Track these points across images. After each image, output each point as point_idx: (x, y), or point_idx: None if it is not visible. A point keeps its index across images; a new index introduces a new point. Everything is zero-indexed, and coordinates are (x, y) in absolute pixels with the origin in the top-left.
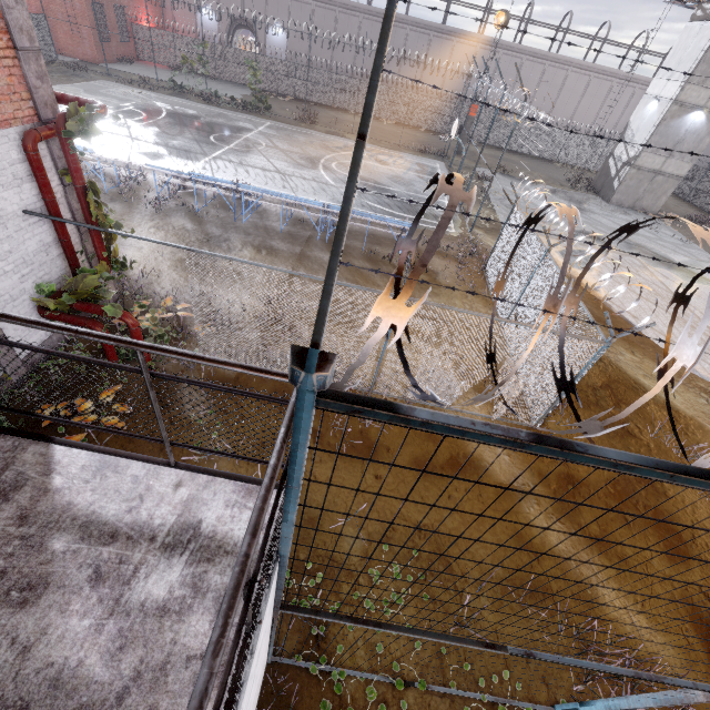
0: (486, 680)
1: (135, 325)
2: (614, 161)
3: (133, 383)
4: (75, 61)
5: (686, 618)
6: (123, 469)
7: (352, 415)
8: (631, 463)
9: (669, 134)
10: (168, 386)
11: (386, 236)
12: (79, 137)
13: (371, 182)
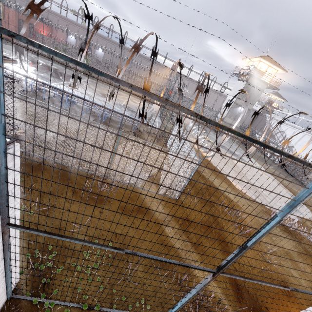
0: (133, 305)
1: None
2: (217, 118)
3: None
4: None
5: (226, 277)
6: None
7: (14, 43)
8: (117, 78)
9: (233, 112)
10: None
11: (129, 125)
12: None
13: (128, 107)
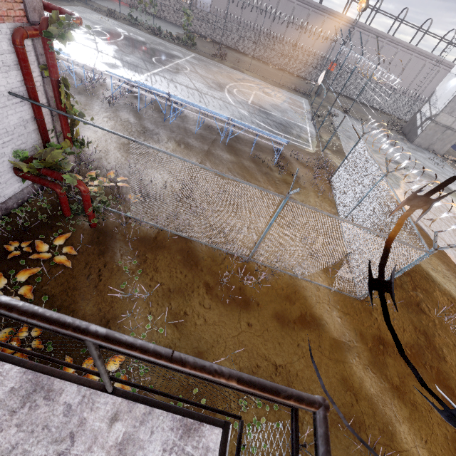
0: None
1: (86, 192)
2: (420, 115)
3: (80, 232)
4: None
5: (454, 454)
6: (56, 394)
7: None
8: None
9: None
10: (105, 237)
11: (266, 146)
12: (57, 38)
13: (259, 106)
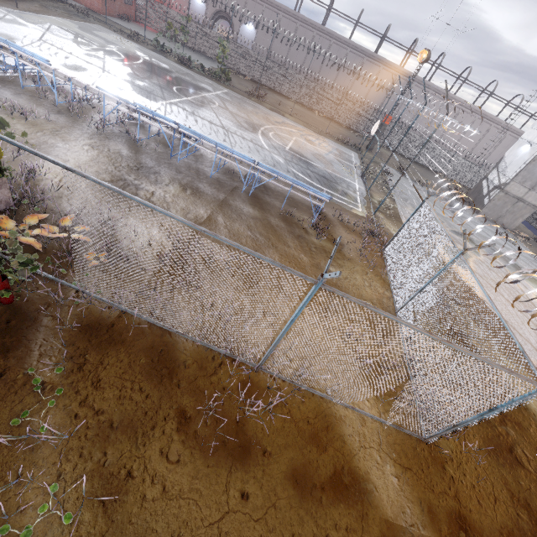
0: None
1: None
2: (487, 183)
3: None
4: (83, 7)
5: None
6: None
7: None
8: None
9: (535, 172)
10: (21, 322)
11: (303, 202)
12: None
13: (298, 154)
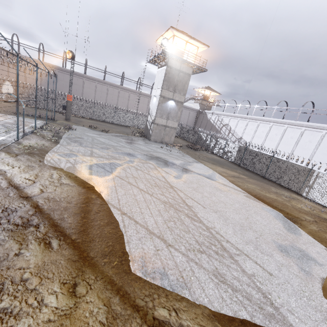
0: None
1: None
2: (148, 123)
3: None
4: None
5: None
6: None
7: None
8: None
9: (164, 110)
10: None
11: None
12: None
13: None
